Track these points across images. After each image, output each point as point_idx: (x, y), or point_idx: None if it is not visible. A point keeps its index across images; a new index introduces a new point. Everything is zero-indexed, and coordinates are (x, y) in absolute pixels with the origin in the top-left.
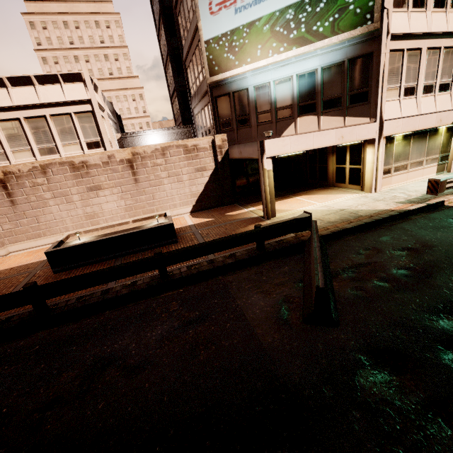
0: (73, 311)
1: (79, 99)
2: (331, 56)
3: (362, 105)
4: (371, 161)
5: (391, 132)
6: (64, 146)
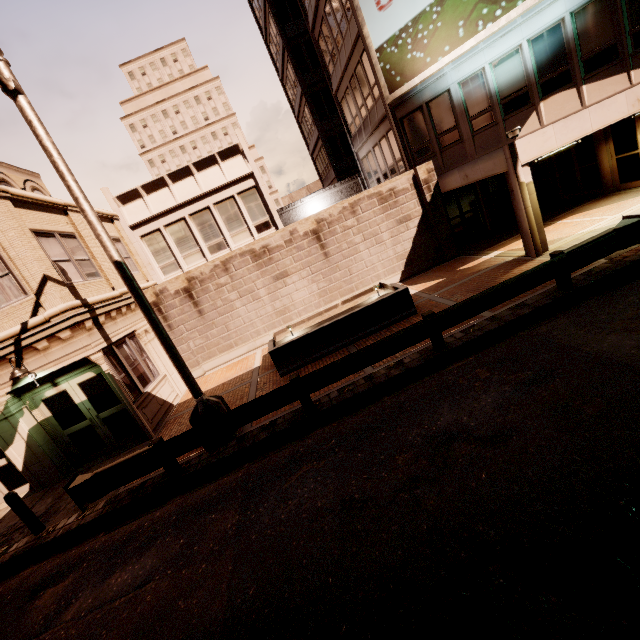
0: (344, 403)
1: (240, 175)
2: None
3: None
4: None
5: None
6: (233, 237)
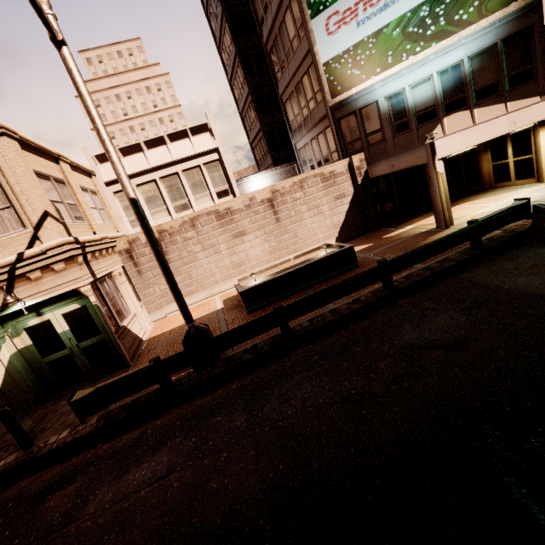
0: (316, 329)
1: (207, 149)
2: (479, 42)
3: (526, 85)
4: None
5: None
6: (196, 200)
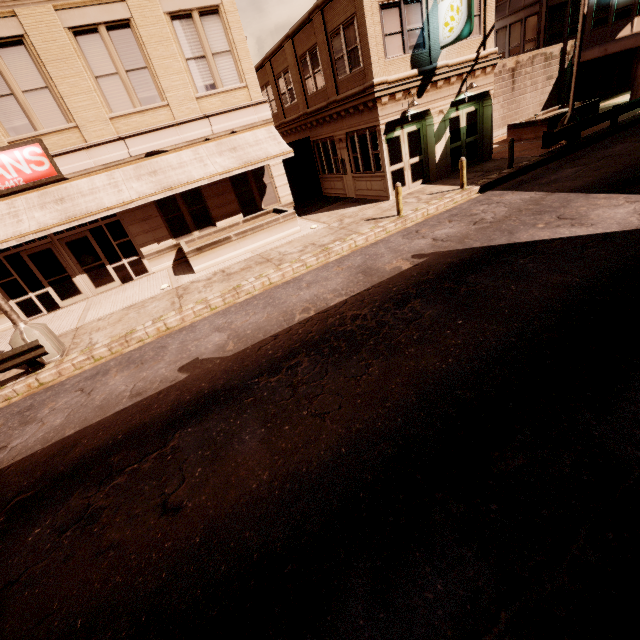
0: (626, 124)
1: None
2: None
3: None
4: None
5: None
6: None
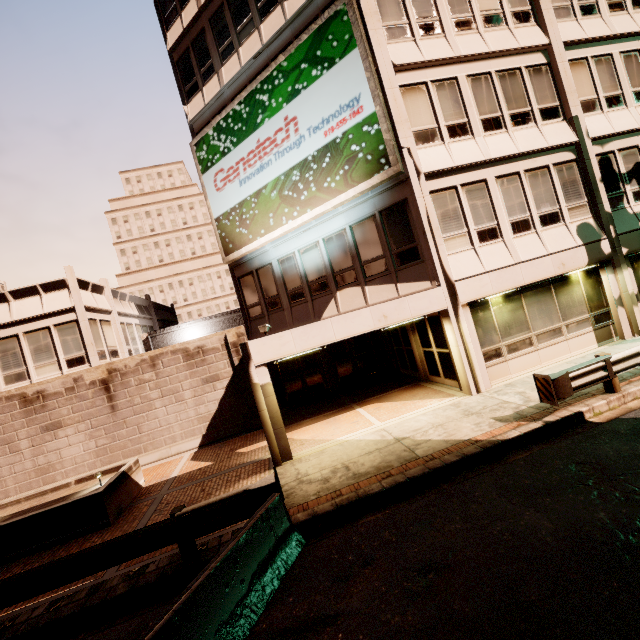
0: None
1: (60, 308)
2: (358, 212)
3: (414, 265)
4: (455, 343)
5: (473, 296)
6: (38, 369)
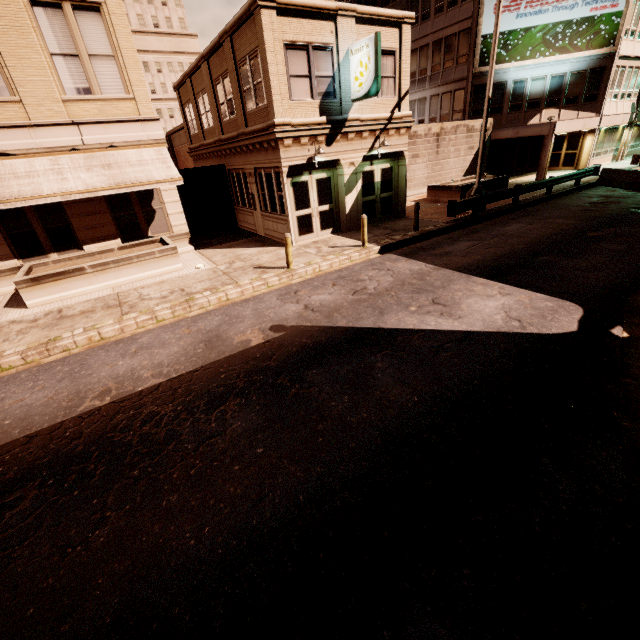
0: (526, 204)
1: None
2: (579, 65)
3: (591, 104)
4: (590, 146)
5: (603, 125)
6: None
